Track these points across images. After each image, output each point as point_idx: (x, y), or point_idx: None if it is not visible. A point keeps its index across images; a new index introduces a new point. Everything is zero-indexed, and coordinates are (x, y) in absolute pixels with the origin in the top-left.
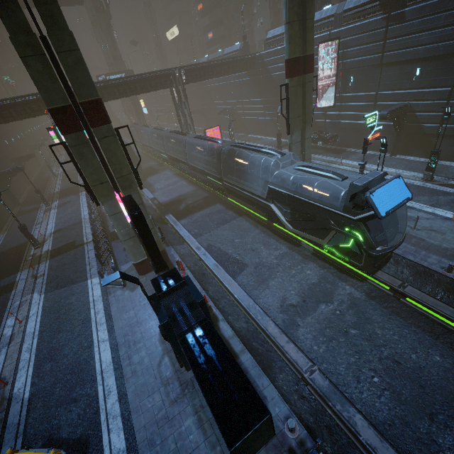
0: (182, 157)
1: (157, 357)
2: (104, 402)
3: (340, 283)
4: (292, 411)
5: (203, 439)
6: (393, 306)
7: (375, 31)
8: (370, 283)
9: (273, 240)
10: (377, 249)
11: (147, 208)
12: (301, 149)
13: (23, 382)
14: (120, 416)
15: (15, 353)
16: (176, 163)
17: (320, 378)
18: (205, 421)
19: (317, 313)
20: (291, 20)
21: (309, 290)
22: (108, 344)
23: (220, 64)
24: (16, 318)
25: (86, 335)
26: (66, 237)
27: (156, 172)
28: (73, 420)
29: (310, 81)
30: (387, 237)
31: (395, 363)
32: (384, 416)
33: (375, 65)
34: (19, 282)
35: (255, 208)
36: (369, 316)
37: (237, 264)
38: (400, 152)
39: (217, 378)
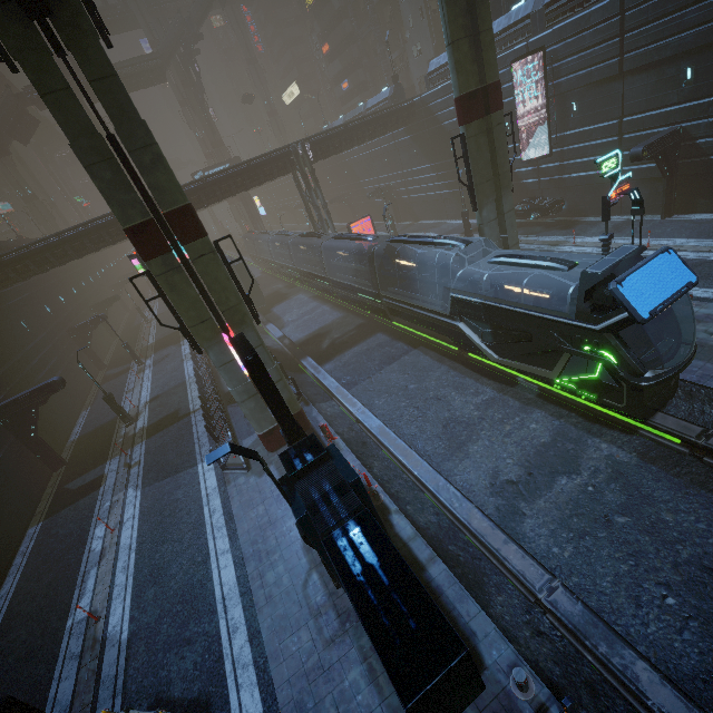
0: (319, 271)
1: (301, 574)
2: (229, 644)
3: (590, 440)
4: (521, 655)
5: (378, 701)
6: (691, 472)
7: (603, 24)
8: (645, 435)
9: (470, 379)
10: (645, 375)
11: (274, 353)
12: (500, 230)
13: (119, 617)
14: (252, 664)
15: (108, 575)
16: (312, 280)
17: (566, 600)
18: (379, 673)
19: (554, 493)
20: (455, 38)
21: (537, 455)
22: (230, 557)
23: (362, 124)
24: (107, 525)
25: (199, 545)
26: (166, 407)
27: (284, 297)
28: (187, 671)
29: (499, 124)
30: (662, 353)
31: (705, 571)
32: (693, 665)
33: (611, 77)
34: (109, 475)
35: (437, 333)
36: (647, 491)
37: (416, 423)
38: (678, 209)
39: (381, 596)
